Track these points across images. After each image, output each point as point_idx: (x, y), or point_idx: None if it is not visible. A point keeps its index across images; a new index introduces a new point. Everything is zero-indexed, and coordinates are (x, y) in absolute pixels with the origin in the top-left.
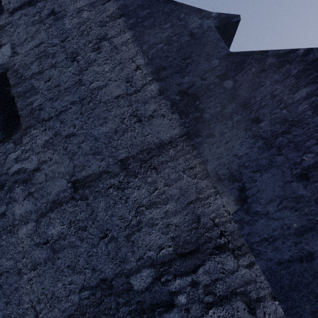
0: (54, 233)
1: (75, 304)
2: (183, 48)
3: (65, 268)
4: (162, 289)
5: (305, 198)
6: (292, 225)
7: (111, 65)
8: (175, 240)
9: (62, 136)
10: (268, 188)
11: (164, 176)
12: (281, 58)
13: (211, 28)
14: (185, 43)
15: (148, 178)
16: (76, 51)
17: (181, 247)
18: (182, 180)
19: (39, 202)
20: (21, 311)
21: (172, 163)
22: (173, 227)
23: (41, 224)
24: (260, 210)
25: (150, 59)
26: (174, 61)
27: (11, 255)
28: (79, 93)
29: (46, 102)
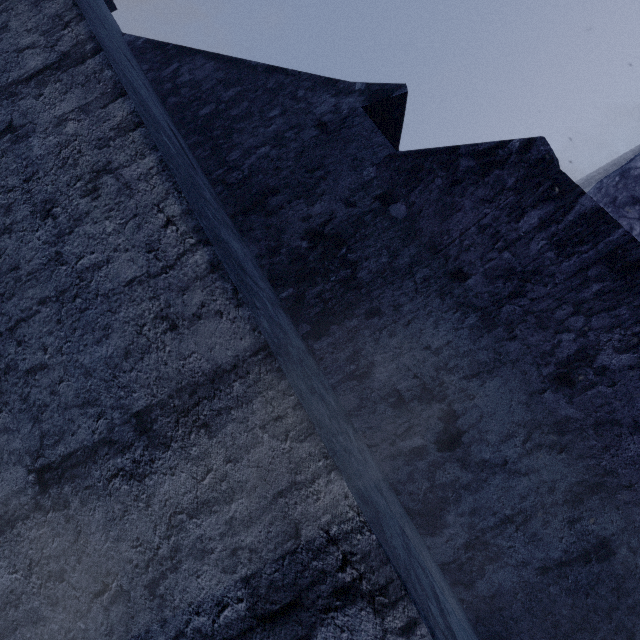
0: None
1: None
2: (308, 152)
3: None
4: None
5: (574, 423)
6: (558, 482)
7: (118, 220)
8: (250, 584)
9: (19, 372)
10: (499, 409)
11: (224, 441)
12: (484, 159)
13: (356, 111)
14: (311, 142)
15: (192, 448)
16: (53, 198)
17: (264, 600)
18: (261, 445)
19: None
20: None
21: (239, 412)
22: (246, 554)
23: None
24: (490, 457)
25: (247, 177)
26: (293, 176)
27: None
28: (55, 280)
29: None
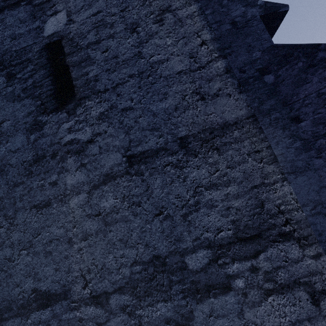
0: (106, 206)
1: (126, 278)
2: (223, 38)
3: (117, 241)
4: (218, 272)
5: None
6: (325, 232)
7: (173, 38)
8: (235, 223)
9: (118, 109)
10: (301, 191)
11: (226, 158)
12: None
13: (255, 17)
14: (226, 32)
15: (209, 159)
16: (137, 22)
17: (242, 231)
18: (246, 163)
19: (92, 174)
20: (70, 279)
21: (236, 145)
22: (234, 210)
23: (94, 196)
24: None
25: None
26: None
27: (62, 224)
28: (138, 66)
29: (103, 73)
